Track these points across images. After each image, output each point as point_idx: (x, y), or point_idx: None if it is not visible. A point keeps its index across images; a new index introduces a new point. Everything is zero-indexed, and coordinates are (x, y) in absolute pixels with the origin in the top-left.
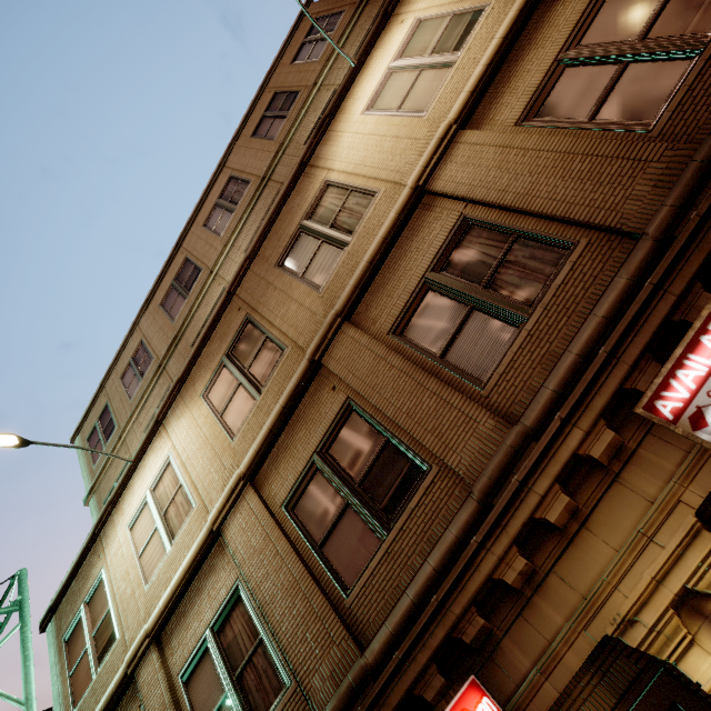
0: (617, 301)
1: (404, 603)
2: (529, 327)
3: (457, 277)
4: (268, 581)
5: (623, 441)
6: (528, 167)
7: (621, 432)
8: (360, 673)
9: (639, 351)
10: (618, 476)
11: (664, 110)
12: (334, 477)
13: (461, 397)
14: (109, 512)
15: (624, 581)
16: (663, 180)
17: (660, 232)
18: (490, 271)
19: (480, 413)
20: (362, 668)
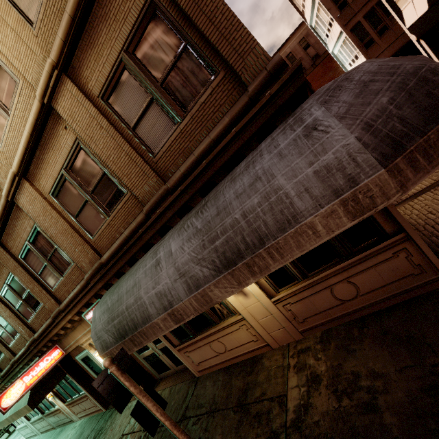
0: (78, 291)
1: (40, 331)
2: (63, 280)
3: (39, 250)
4: (3, 313)
5: (82, 318)
6: (54, 225)
7: (81, 317)
8: (33, 339)
9: (81, 306)
10: (81, 323)
11: (96, 233)
12: (15, 293)
13: (46, 292)
14: None
15: (82, 339)
16: (92, 262)
17: (87, 280)
18: (49, 255)
19: (51, 298)
20: (34, 338)
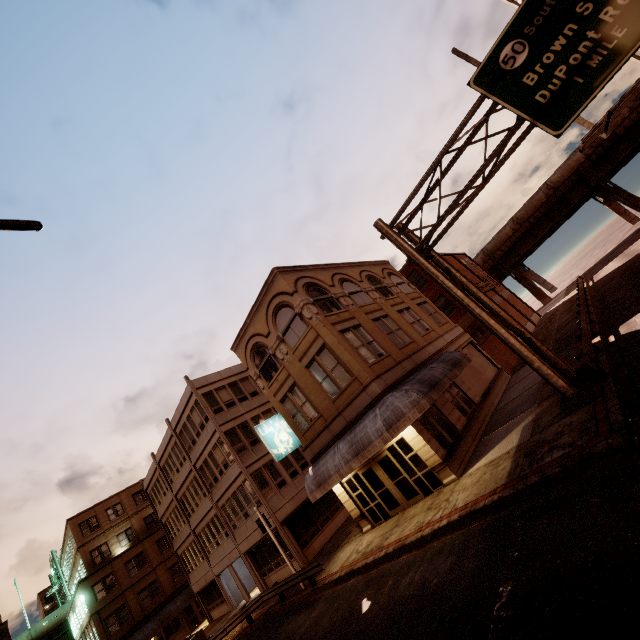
0: None
1: None
2: None
3: None
4: None
5: None
6: None
7: None
8: None
9: None
10: None
11: None
12: None
13: None
14: (69, 614)
15: None
16: None
17: None
18: None
19: None
20: None
